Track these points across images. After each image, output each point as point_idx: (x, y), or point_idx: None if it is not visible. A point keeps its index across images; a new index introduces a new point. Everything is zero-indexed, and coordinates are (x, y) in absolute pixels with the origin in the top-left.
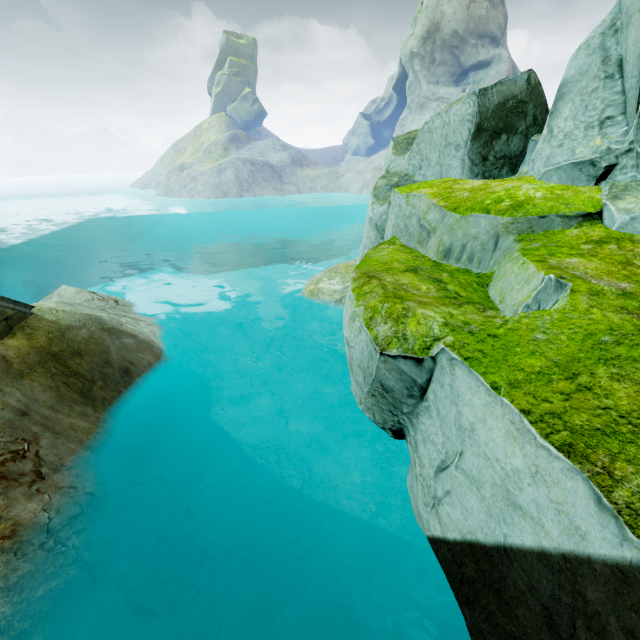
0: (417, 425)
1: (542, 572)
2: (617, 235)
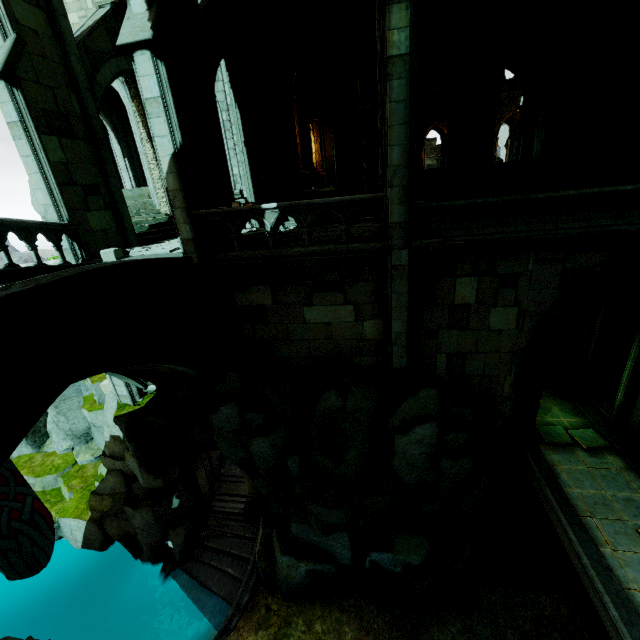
0: (63, 532)
1: (87, 531)
2: (81, 466)
